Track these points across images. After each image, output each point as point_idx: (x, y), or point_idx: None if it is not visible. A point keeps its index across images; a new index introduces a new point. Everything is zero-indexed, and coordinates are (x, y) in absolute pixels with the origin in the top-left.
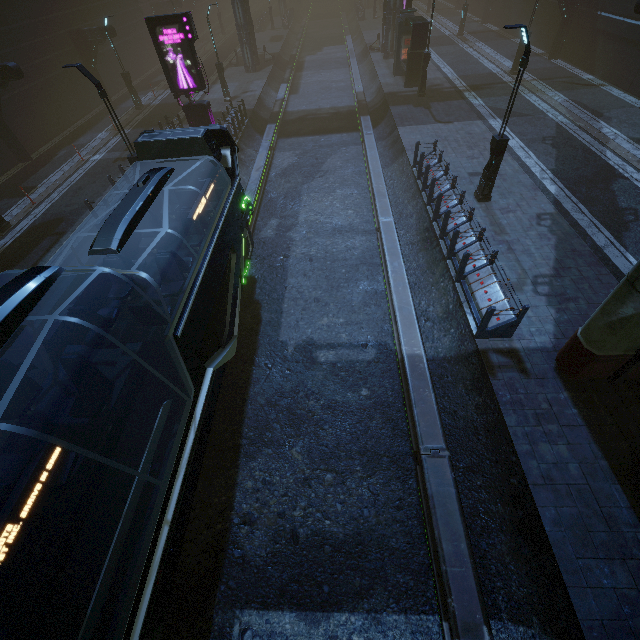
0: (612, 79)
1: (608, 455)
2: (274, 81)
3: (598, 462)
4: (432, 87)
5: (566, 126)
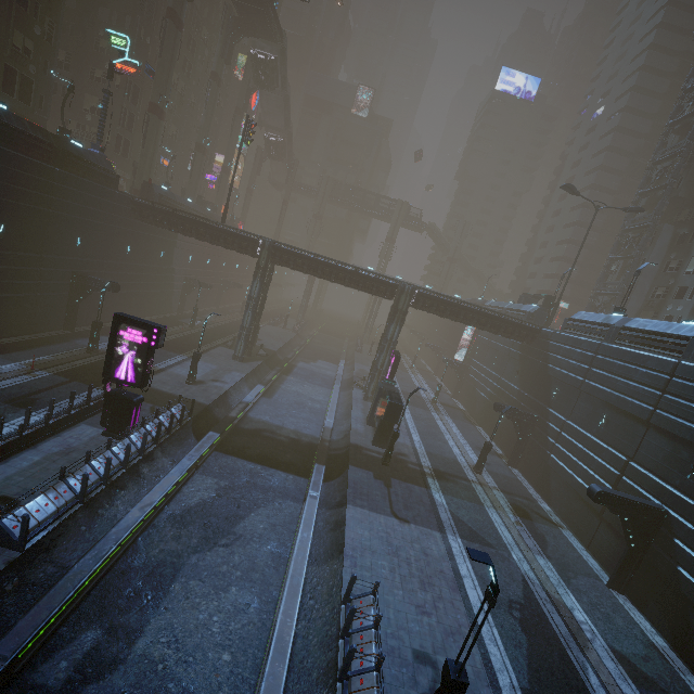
0: (569, 523)
1: None
2: (255, 376)
3: None
4: (398, 455)
5: (534, 587)
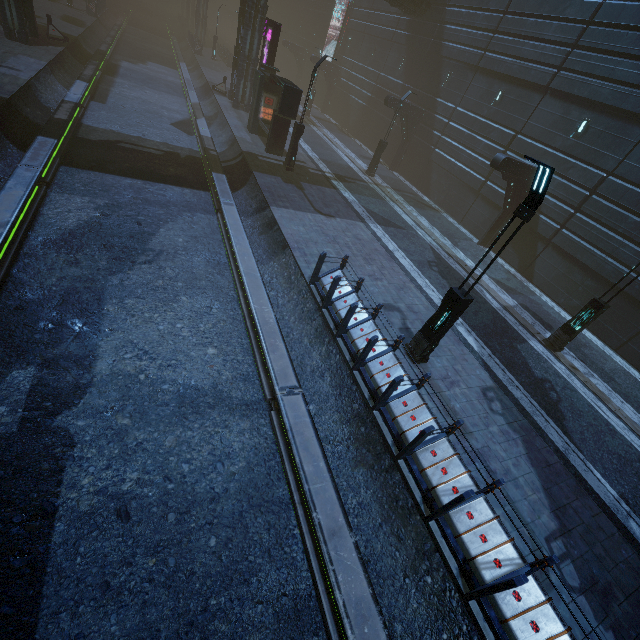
0: (446, 208)
1: None
2: (64, 71)
3: None
4: (297, 162)
5: (439, 251)
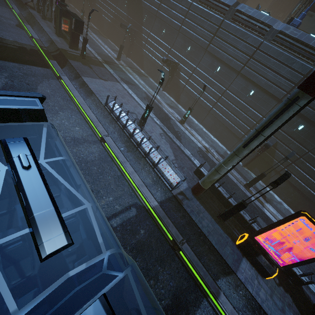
0: (150, 76)
1: (212, 216)
2: None
3: (212, 220)
4: (85, 54)
5: (148, 93)
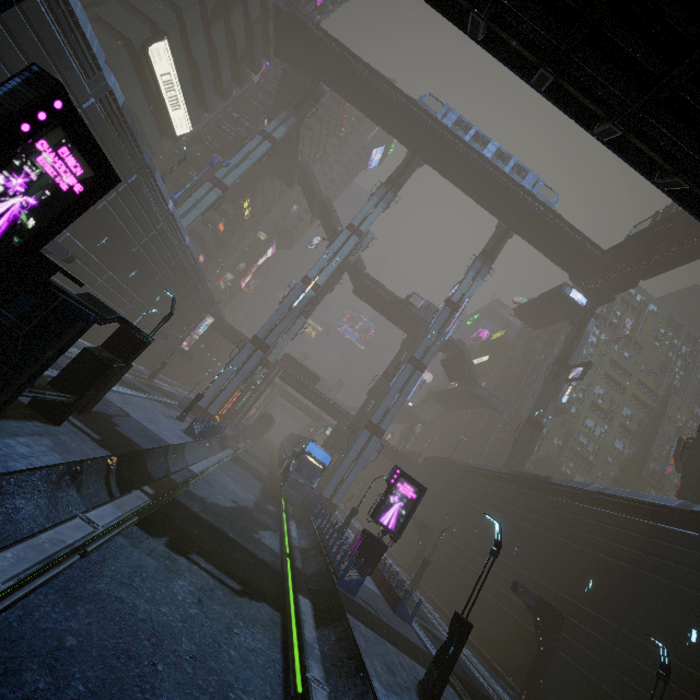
0: None
1: None
2: None
3: None
4: None
5: None
